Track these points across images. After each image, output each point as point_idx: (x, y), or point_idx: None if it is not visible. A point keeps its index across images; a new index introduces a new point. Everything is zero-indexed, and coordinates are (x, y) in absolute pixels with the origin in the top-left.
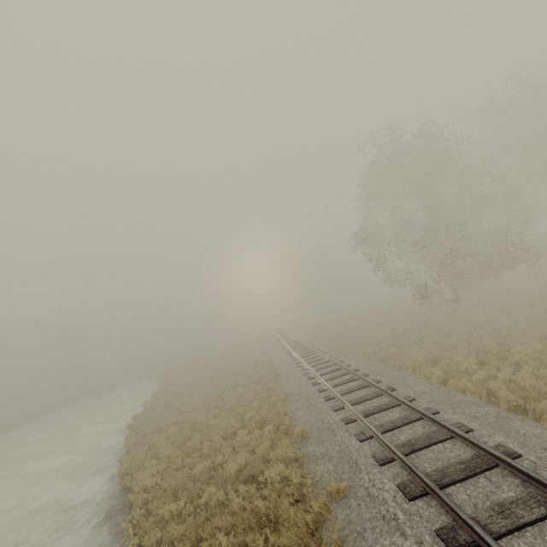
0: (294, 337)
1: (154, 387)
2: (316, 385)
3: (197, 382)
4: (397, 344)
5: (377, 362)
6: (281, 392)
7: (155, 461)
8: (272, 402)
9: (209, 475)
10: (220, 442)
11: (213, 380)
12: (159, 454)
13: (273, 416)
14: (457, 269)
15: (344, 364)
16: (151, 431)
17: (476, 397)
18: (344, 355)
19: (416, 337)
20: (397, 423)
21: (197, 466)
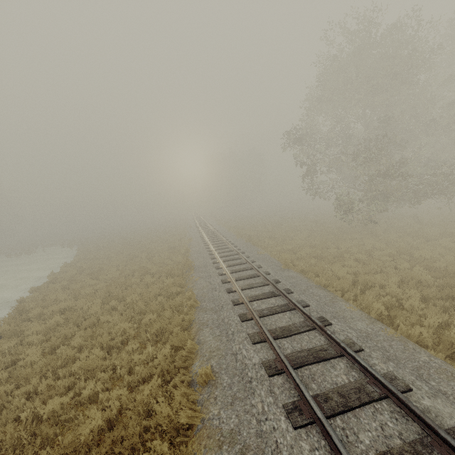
0: (213, 229)
1: (71, 256)
2: (231, 294)
3: (111, 260)
4: (317, 256)
5: (298, 274)
6: (190, 294)
7: (6, 374)
8: (178, 304)
9: (67, 416)
10: (97, 362)
11: (126, 260)
12: (21, 358)
13: (174, 328)
14: (386, 190)
15: (263, 270)
16: (35, 315)
17: (446, 361)
18: (261, 258)
19: (335, 250)
20: (349, 399)
21: (48, 404)
